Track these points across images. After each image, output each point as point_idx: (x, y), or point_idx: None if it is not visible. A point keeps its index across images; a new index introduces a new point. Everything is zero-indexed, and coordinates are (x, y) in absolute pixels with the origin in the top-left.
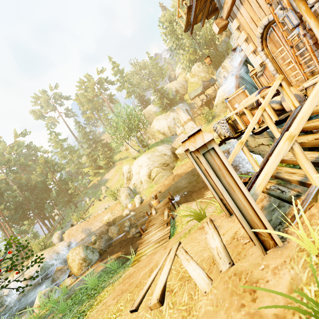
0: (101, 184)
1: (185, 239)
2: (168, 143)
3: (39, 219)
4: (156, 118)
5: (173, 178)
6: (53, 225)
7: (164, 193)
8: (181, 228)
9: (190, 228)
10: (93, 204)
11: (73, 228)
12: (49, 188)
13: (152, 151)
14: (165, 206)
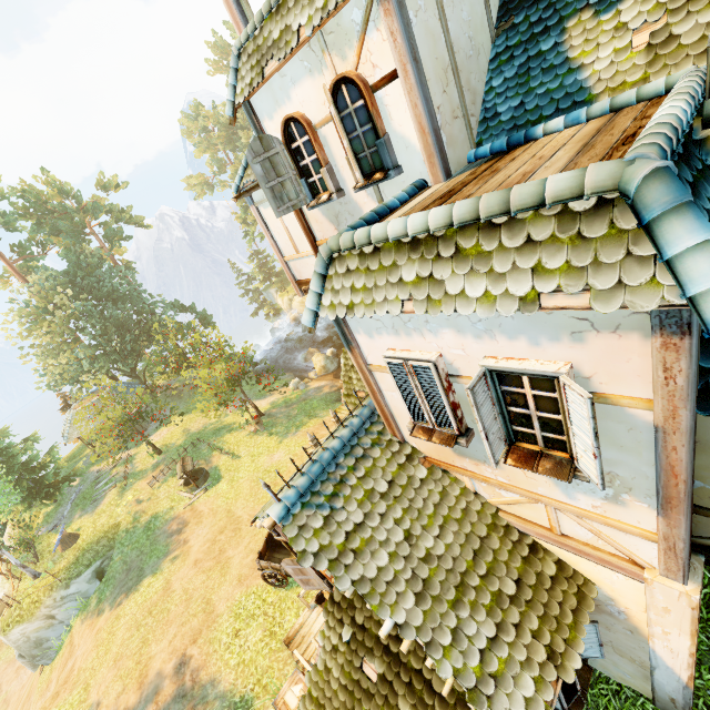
0: None
1: None
2: None
3: None
4: None
5: None
6: None
7: None
8: None
9: None
10: None
11: None
12: None
13: None
14: None
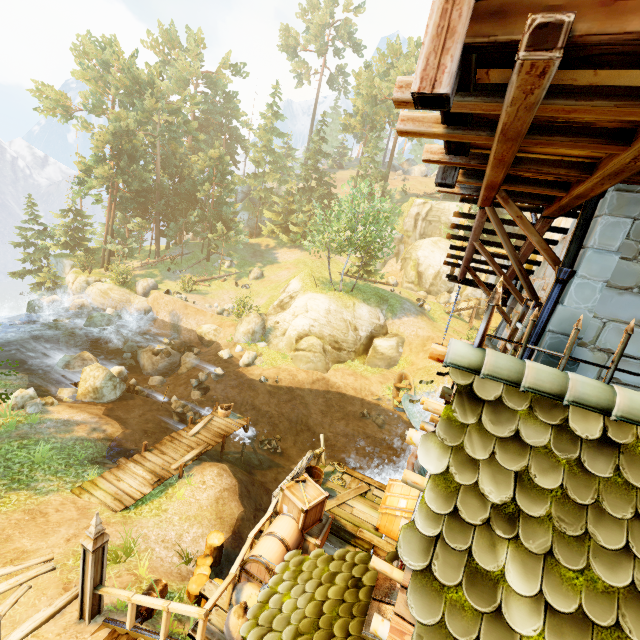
0: (263, 258)
1: (58, 573)
2: (388, 312)
3: (156, 228)
4: (435, 239)
5: (316, 379)
6: (164, 254)
7: (280, 389)
8: (149, 511)
9: (115, 545)
10: (226, 280)
11: (165, 297)
12: (196, 199)
13: (345, 304)
14: (211, 438)
